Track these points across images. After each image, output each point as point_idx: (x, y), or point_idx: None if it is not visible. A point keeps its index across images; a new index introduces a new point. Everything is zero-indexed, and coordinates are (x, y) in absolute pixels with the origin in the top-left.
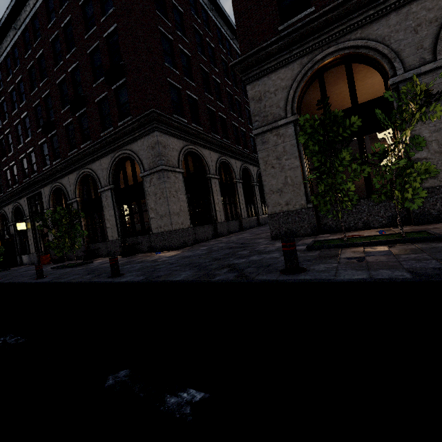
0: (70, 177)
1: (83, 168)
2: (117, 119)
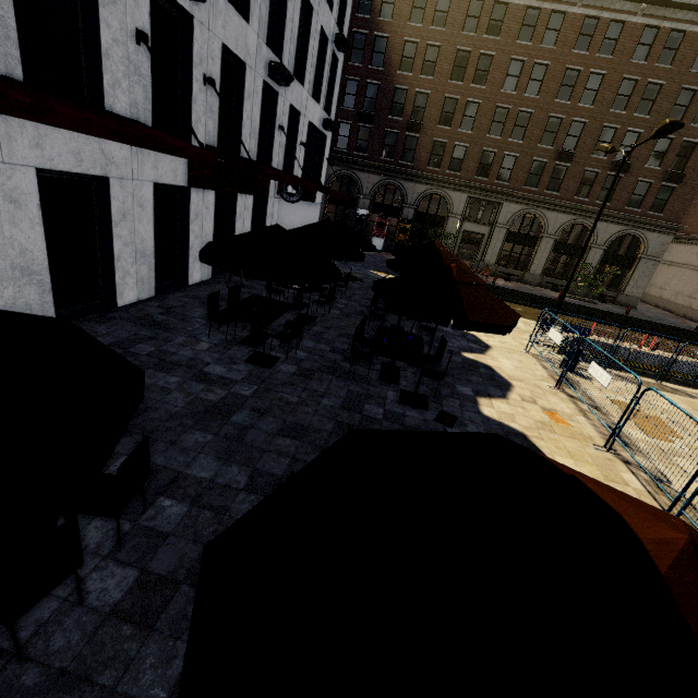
0: (561, 216)
1: (583, 218)
2: (648, 207)
